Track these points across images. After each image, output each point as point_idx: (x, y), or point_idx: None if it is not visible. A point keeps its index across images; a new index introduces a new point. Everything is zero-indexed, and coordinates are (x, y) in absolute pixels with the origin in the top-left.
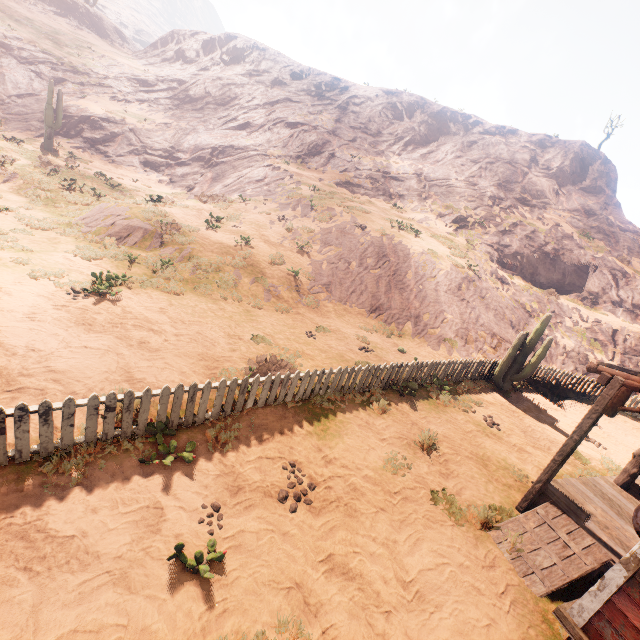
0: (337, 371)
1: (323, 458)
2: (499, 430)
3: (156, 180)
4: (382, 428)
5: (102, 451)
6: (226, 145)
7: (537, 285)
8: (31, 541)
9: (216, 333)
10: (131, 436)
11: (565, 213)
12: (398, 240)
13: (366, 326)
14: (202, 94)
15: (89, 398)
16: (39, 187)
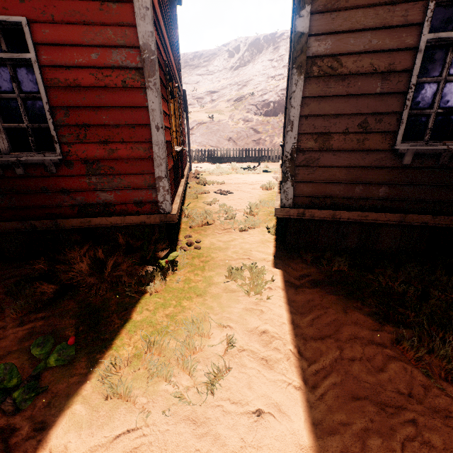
0: None
1: None
2: None
3: None
4: None
5: None
6: None
7: None
8: None
9: None
10: None
11: None
12: None
13: None
14: None
15: None
16: None
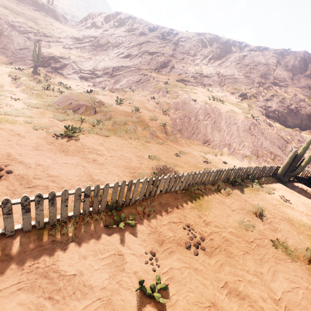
0: (202, 172)
1: (203, 222)
2: (290, 203)
3: (87, 85)
4: (230, 204)
5: (83, 220)
6: (119, 66)
7: (287, 127)
8: (50, 279)
9: (130, 155)
10: (97, 211)
11: (298, 88)
12: (214, 106)
13: (203, 150)
14: (106, 42)
15: (76, 189)
16: (33, 89)
